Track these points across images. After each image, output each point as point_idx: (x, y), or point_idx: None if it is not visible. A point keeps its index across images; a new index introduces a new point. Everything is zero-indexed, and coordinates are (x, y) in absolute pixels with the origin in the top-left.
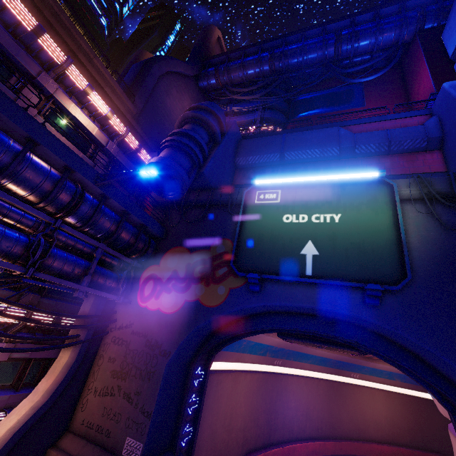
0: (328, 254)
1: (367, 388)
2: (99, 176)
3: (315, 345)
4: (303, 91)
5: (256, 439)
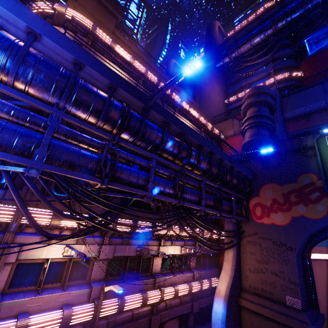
0: None
1: None
2: (230, 157)
3: None
4: (307, 32)
5: None
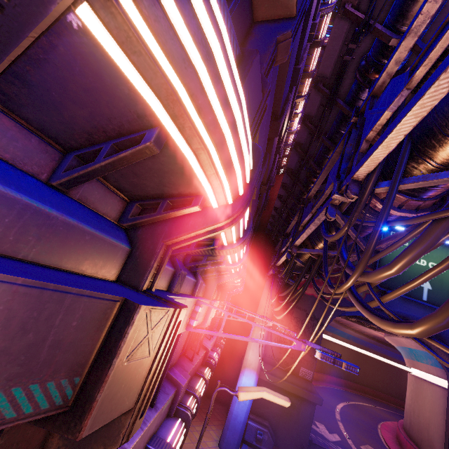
0: (437, 290)
1: (332, 342)
2: None
3: (364, 324)
4: None
5: None
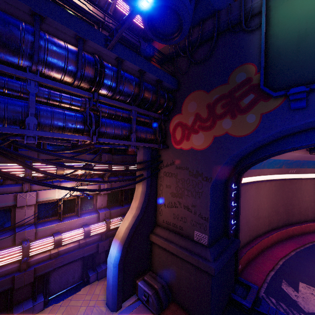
0: None
1: None
2: (106, 38)
3: None
4: None
5: (278, 221)
